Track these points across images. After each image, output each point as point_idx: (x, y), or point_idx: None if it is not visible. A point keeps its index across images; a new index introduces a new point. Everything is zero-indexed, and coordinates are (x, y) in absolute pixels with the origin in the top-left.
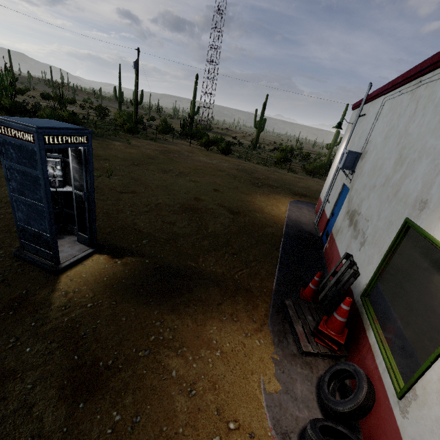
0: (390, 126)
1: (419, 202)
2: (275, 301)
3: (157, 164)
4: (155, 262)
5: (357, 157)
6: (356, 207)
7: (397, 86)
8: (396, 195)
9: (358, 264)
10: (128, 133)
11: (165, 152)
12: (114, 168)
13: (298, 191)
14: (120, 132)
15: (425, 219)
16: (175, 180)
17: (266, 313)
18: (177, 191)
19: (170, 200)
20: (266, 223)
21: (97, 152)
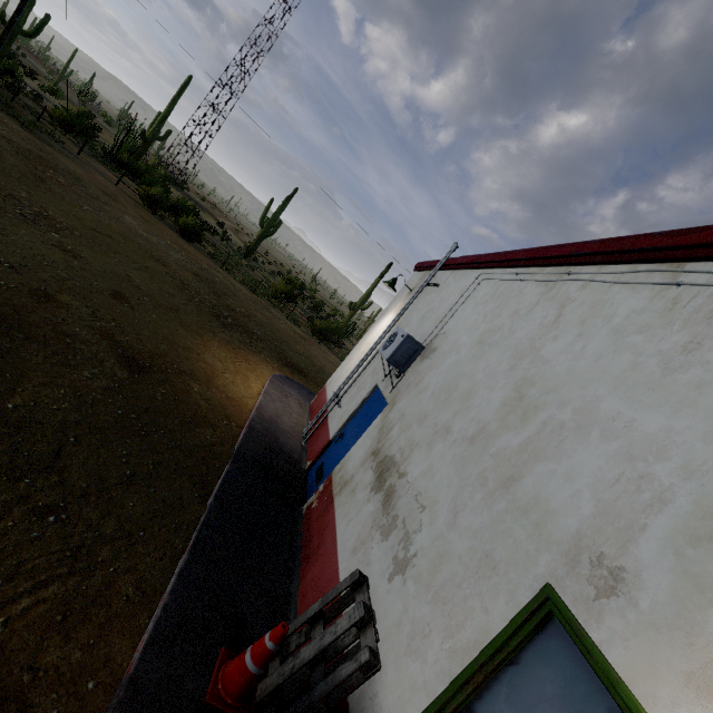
0: (494, 324)
1: (589, 557)
2: None
3: None
4: None
5: (416, 351)
6: (397, 453)
7: (514, 265)
8: (508, 488)
9: (380, 623)
10: None
11: (35, 158)
12: None
13: (293, 359)
14: None
15: (622, 638)
16: (6, 224)
17: None
18: None
19: None
20: (206, 413)
21: None
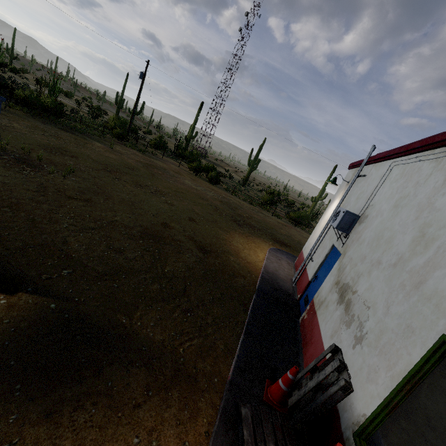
0: (403, 193)
1: None
2: (227, 403)
3: (133, 176)
4: (66, 309)
5: (354, 220)
6: (350, 281)
7: (413, 152)
8: (418, 288)
9: (350, 370)
10: (116, 137)
11: (149, 166)
12: (78, 167)
13: (280, 238)
14: (108, 135)
15: None
16: (148, 198)
17: (208, 430)
18: (145, 211)
19: (130, 220)
20: (239, 270)
21: (68, 147)
